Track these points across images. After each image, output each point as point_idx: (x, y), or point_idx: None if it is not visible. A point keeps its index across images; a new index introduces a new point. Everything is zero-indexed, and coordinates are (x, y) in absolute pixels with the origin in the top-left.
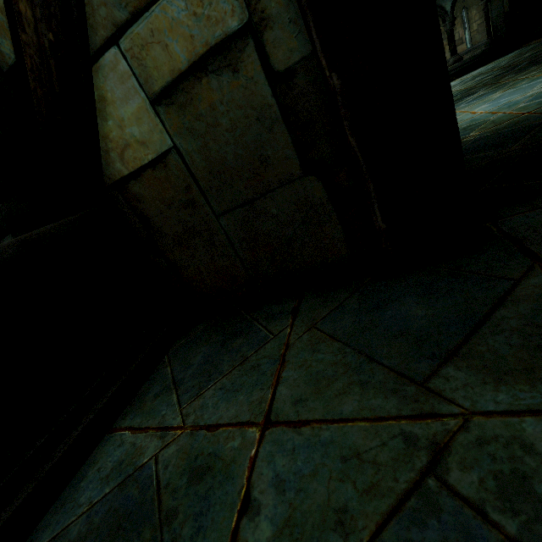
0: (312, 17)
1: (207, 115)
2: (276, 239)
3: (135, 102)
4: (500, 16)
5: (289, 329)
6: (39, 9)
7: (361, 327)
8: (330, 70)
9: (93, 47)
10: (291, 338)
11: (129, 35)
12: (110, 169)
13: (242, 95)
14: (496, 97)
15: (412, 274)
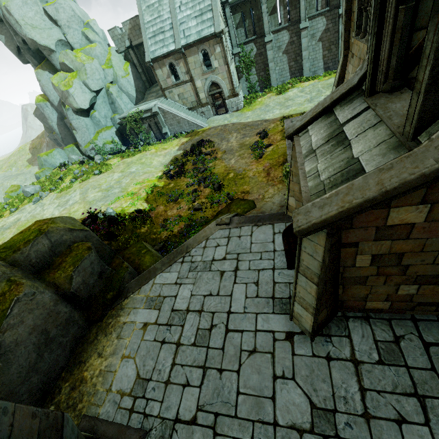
0: None
1: None
2: None
3: None
4: None
5: None
6: None
7: None
8: None
9: None
10: None
11: None
12: (411, 75)
13: None
14: None
15: None
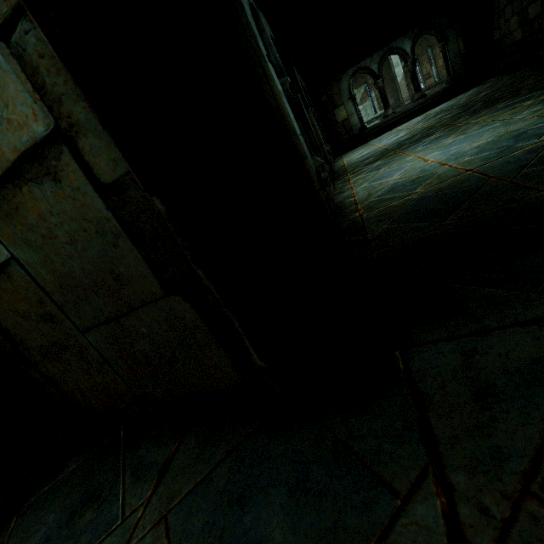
0: (110, 132)
1: (40, 226)
2: (155, 359)
3: None
4: (457, 57)
5: (141, 511)
6: None
7: (208, 543)
8: (150, 193)
9: None
10: (134, 535)
11: None
12: None
13: (73, 206)
14: (448, 143)
15: (297, 434)
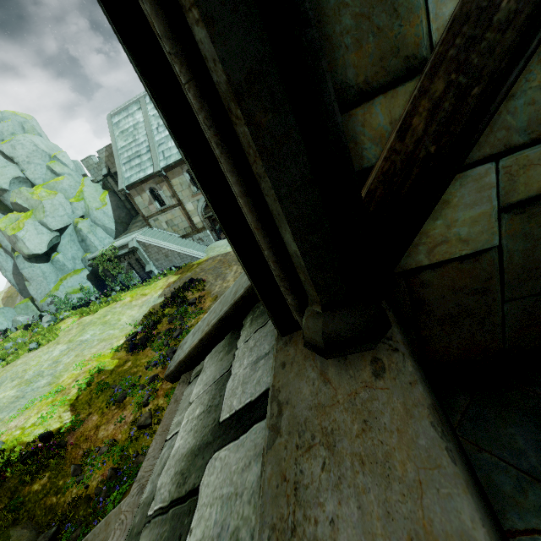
0: None
1: None
2: None
3: (481, 208)
4: None
5: None
6: (435, 125)
7: None
8: None
9: (467, 160)
10: None
11: (516, 156)
12: (408, 260)
13: None
14: None
15: None
